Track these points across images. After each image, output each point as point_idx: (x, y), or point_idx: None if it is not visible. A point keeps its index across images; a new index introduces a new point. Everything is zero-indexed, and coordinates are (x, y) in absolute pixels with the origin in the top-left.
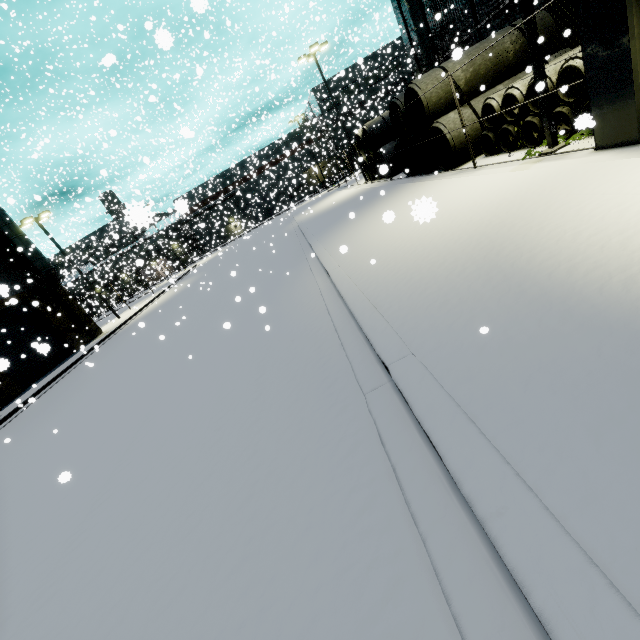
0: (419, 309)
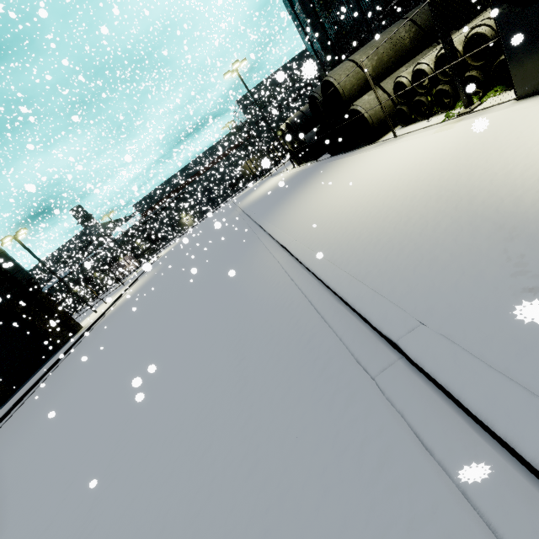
0: (404, 271)
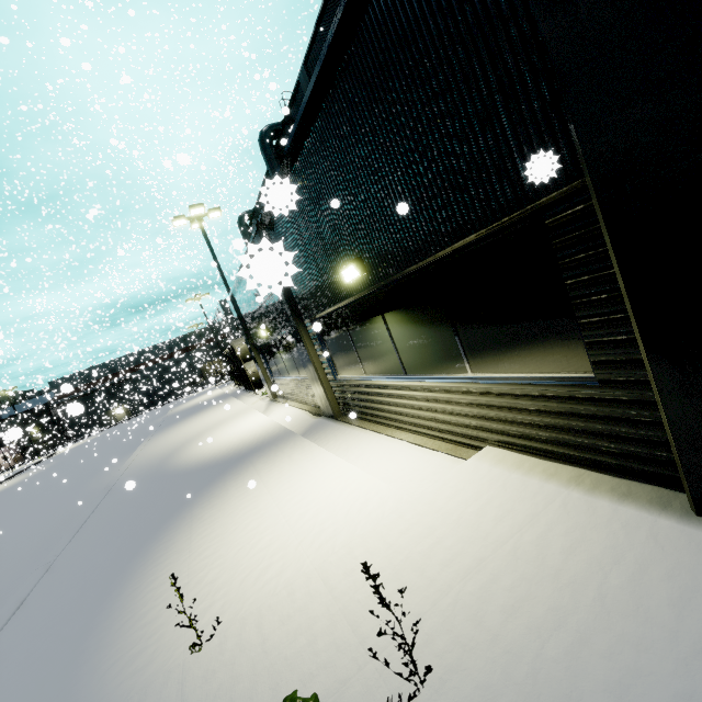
0: (135, 469)
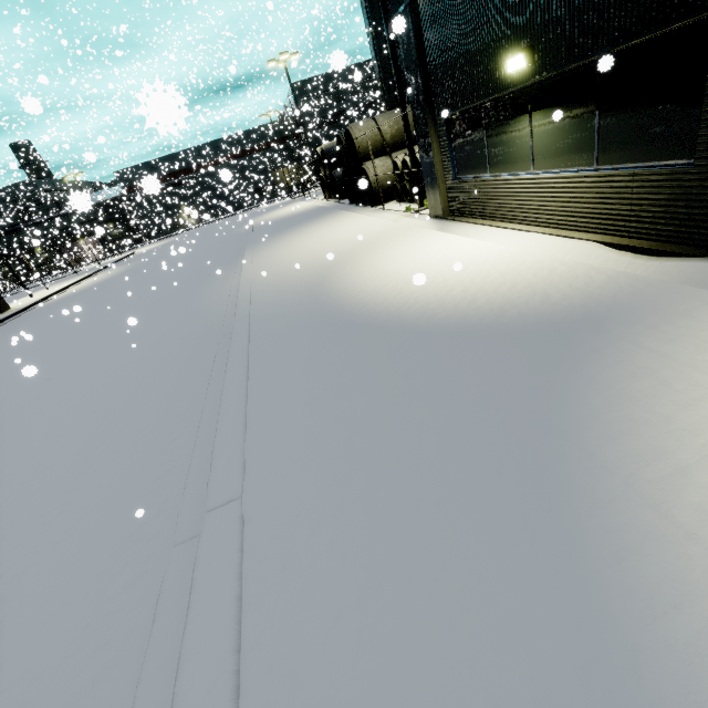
0: (270, 296)
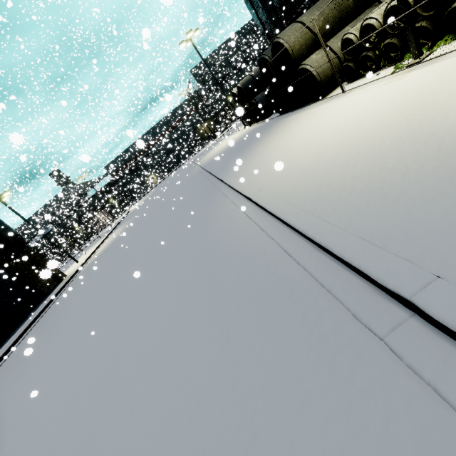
0: (395, 217)
